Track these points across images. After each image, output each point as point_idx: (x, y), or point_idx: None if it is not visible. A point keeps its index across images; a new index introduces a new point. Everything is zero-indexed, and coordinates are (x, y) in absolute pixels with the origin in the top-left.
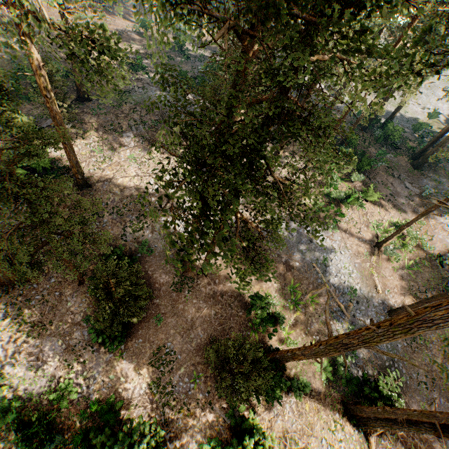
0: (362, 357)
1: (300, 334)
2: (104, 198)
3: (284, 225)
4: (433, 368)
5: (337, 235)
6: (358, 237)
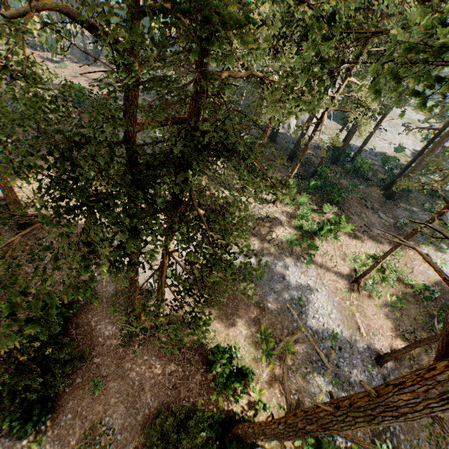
0: None
1: (274, 394)
2: (49, 237)
3: (254, 261)
4: (436, 430)
5: (312, 270)
6: (335, 272)
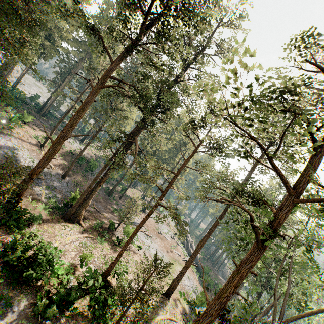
0: (60, 199)
1: None
2: None
3: None
4: None
5: (14, 140)
6: (29, 142)
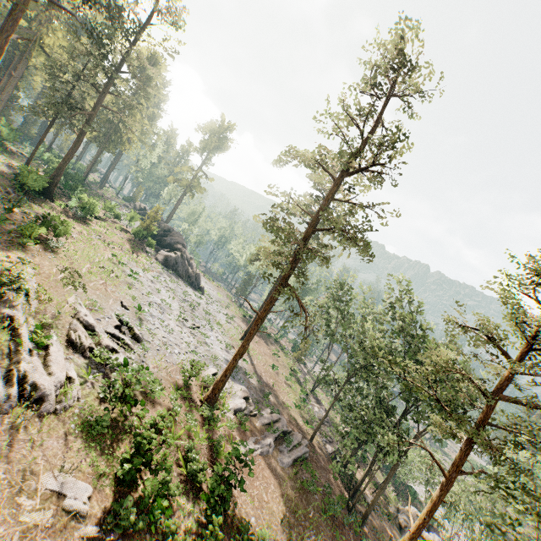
0: None
1: None
2: None
3: None
4: None
5: None
6: None
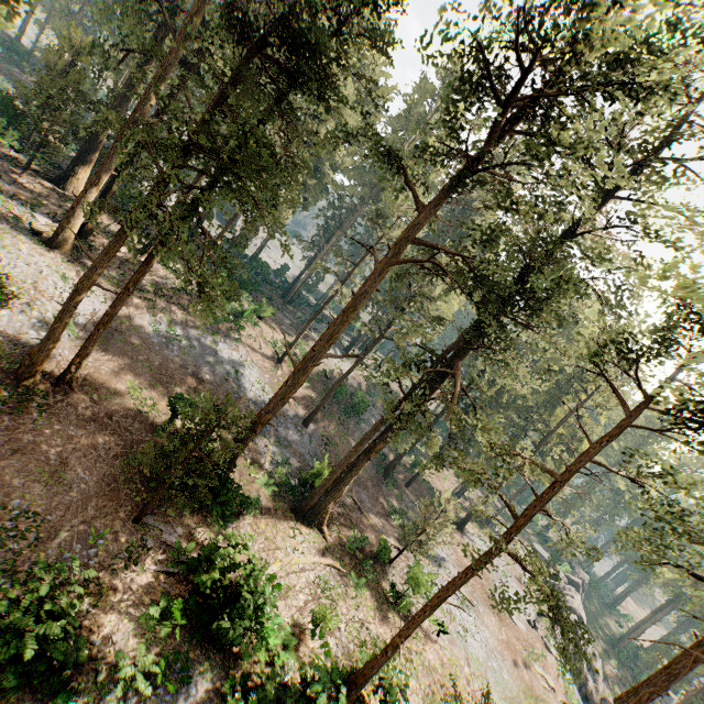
0: (294, 468)
1: None
2: None
3: (180, 332)
4: None
5: (241, 349)
6: (262, 353)
